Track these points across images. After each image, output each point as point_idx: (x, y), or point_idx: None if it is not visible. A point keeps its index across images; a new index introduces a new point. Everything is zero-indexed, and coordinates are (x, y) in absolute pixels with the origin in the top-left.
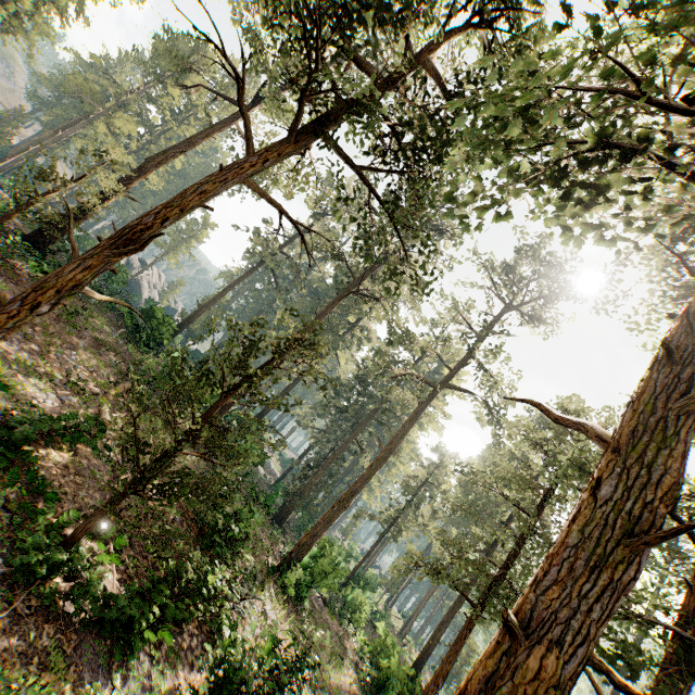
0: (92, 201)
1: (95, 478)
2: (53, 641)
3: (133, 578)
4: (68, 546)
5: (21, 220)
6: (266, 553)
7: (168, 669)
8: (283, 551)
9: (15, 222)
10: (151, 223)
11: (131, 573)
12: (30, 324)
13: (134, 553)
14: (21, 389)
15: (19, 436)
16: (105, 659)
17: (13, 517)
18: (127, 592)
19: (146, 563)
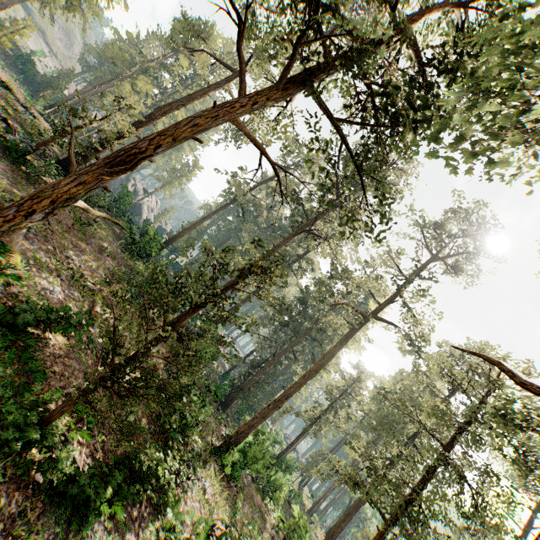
0: (110, 137)
1: (81, 361)
2: (21, 508)
3: (99, 451)
4: (45, 424)
5: (59, 150)
6: (211, 434)
7: (117, 538)
8: (225, 433)
9: (54, 150)
10: (144, 147)
11: (98, 448)
12: (50, 229)
13: (103, 429)
14: (32, 281)
15: (20, 321)
16: (64, 527)
17: (6, 390)
18: (89, 471)
19: (112, 438)
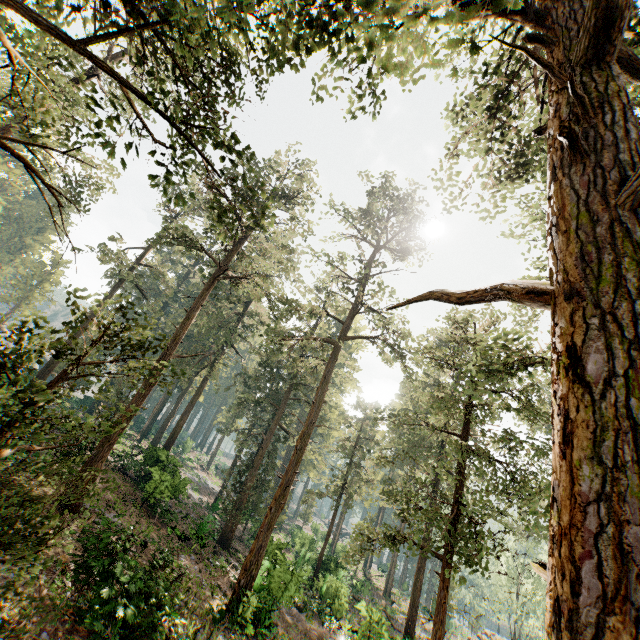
0: None
1: None
2: None
3: None
4: None
5: None
6: (210, 595)
7: None
8: (235, 578)
9: None
10: None
11: None
12: None
13: None
14: None
15: None
16: None
17: None
18: None
19: None
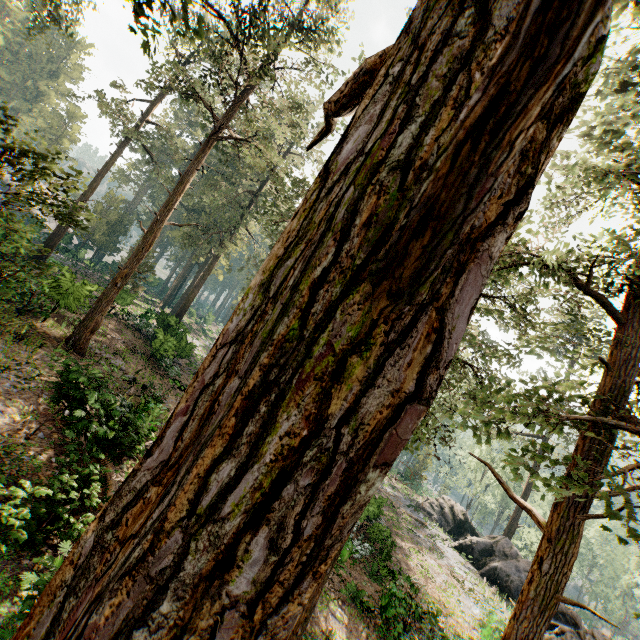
0: None
1: None
2: None
3: None
4: None
5: None
6: None
7: (2, 604)
8: None
9: None
10: None
11: None
12: None
13: None
14: None
15: None
16: None
17: None
18: None
19: None
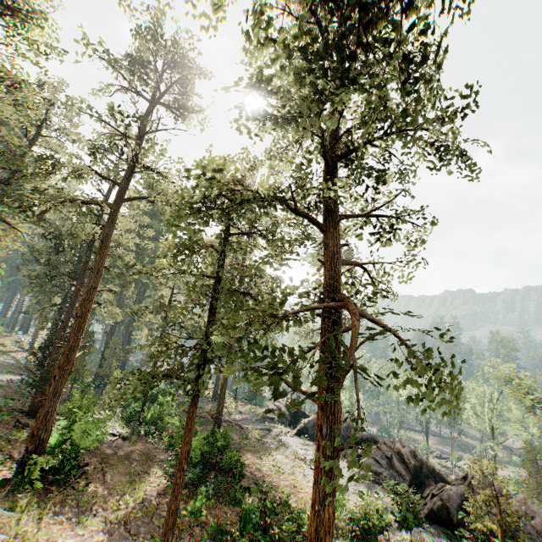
0: None
1: None
2: None
3: None
4: None
5: None
6: None
7: None
8: None
9: None
10: None
11: None
12: None
13: None
14: None
15: None
16: None
17: None
18: None
19: None
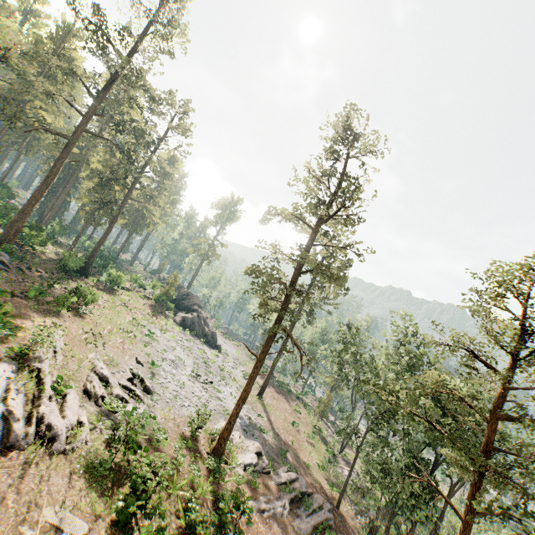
0: None
1: None
2: None
3: None
4: None
5: None
6: None
7: None
8: None
9: None
10: None
11: None
12: None
13: None
14: None
15: None
16: None
17: None
18: None
19: None
